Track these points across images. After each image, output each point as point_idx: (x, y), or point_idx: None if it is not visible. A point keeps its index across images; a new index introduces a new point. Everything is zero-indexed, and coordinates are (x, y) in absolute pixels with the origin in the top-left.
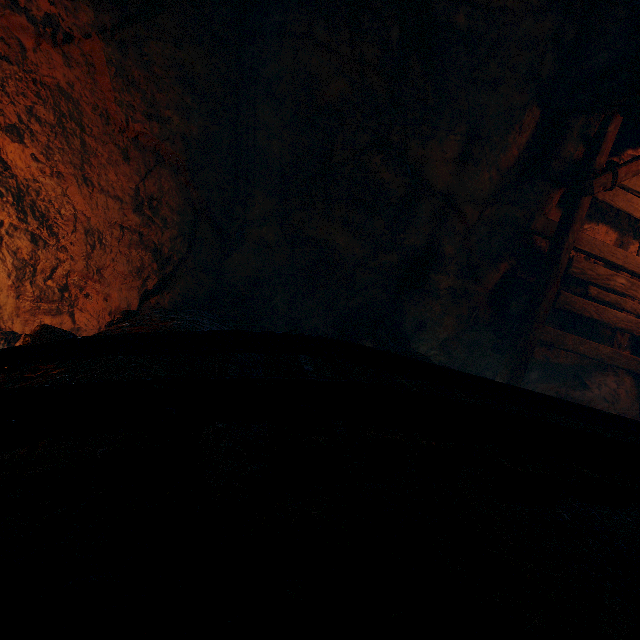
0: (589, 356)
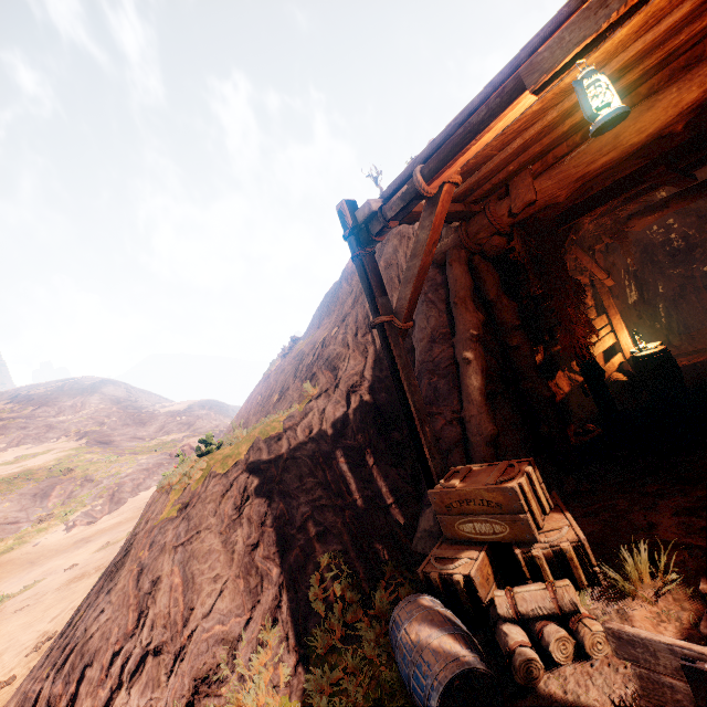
0: None
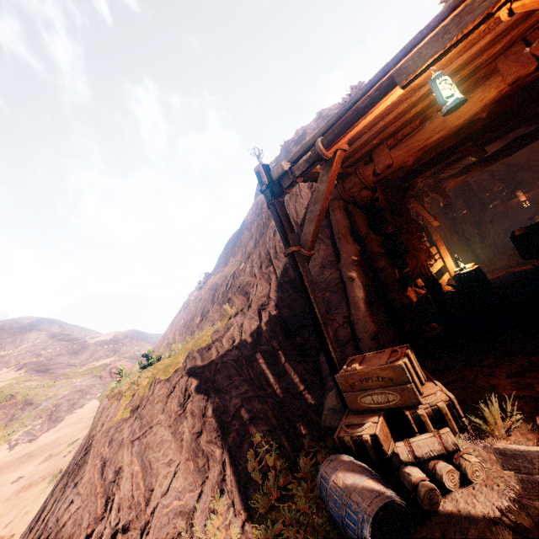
0: None
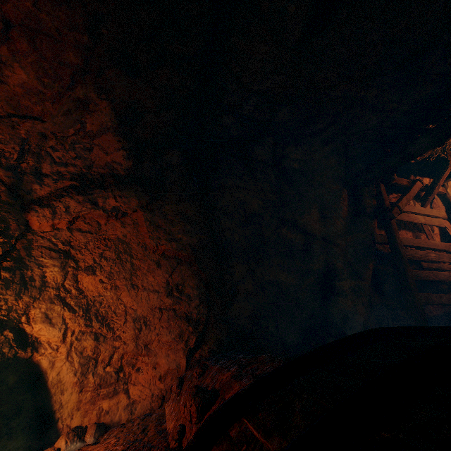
0: (450, 304)
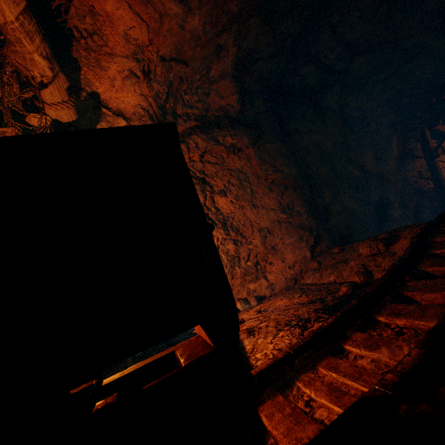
0: None
